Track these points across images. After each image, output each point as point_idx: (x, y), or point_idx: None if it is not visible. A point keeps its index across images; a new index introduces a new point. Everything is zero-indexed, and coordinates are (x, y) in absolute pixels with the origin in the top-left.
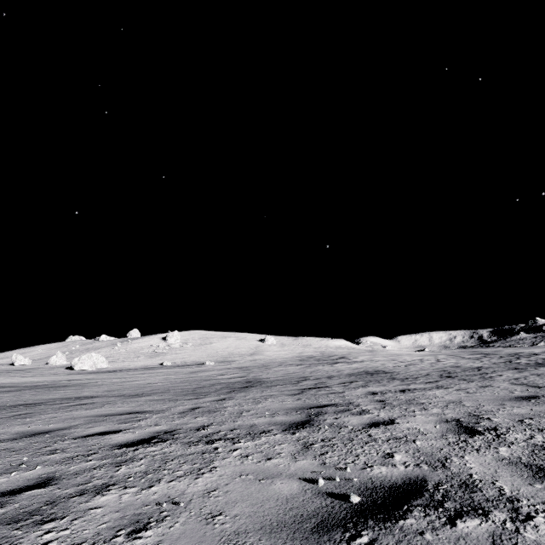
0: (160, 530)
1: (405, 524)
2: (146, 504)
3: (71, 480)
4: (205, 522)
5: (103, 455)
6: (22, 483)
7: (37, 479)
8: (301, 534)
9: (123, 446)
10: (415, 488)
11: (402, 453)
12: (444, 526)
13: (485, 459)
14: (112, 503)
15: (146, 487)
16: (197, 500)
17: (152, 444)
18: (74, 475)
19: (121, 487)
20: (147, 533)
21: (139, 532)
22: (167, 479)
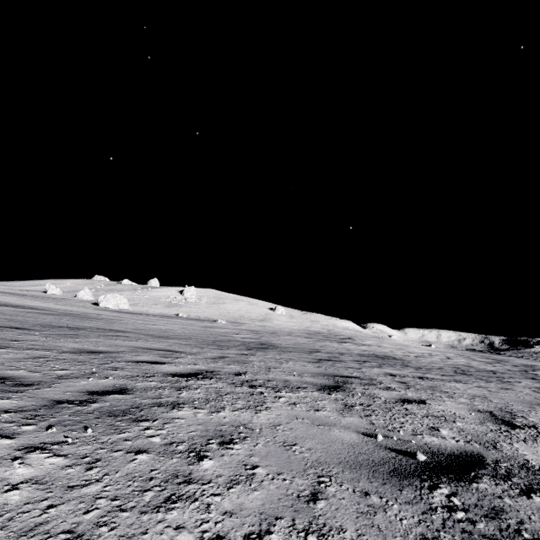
0: (246, 446)
1: (479, 487)
2: (221, 424)
3: (144, 393)
4: (284, 448)
5: (160, 379)
6: (102, 387)
7: (112, 386)
8: (381, 475)
9: (175, 376)
10: (475, 460)
11: (447, 429)
12: (521, 496)
13: (536, 450)
14: (191, 418)
15: (214, 411)
16: (266, 430)
17: (199, 379)
18: (144, 390)
19: (191, 407)
20: (236, 446)
21: (228, 444)
22: (230, 409)
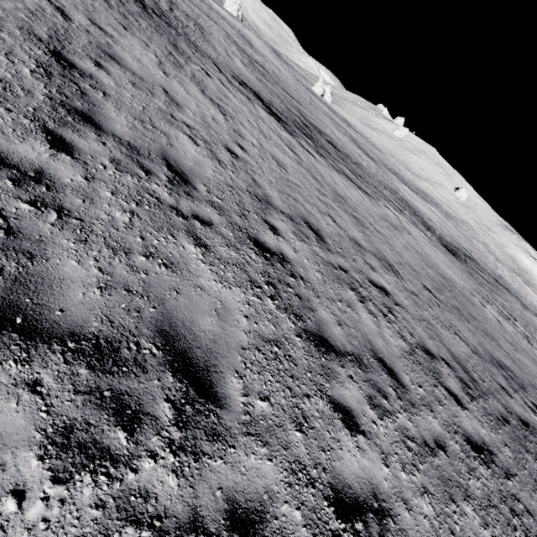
0: None
1: None
2: None
3: None
4: None
5: None
6: None
7: None
8: None
9: None
10: None
11: None
12: None
13: None
14: None
15: None
16: None
17: None
18: None
19: None
20: None
21: None
22: None
